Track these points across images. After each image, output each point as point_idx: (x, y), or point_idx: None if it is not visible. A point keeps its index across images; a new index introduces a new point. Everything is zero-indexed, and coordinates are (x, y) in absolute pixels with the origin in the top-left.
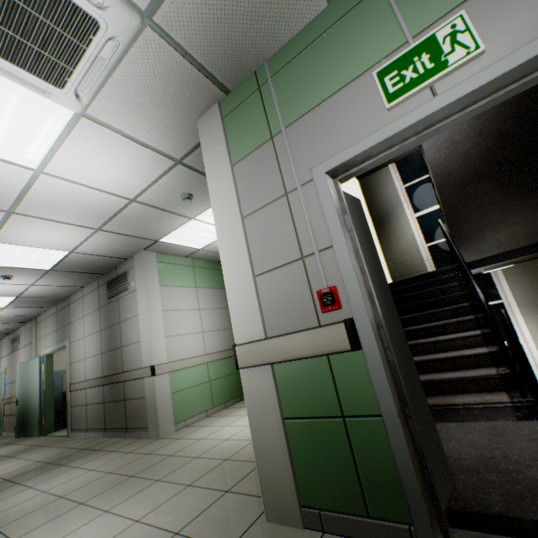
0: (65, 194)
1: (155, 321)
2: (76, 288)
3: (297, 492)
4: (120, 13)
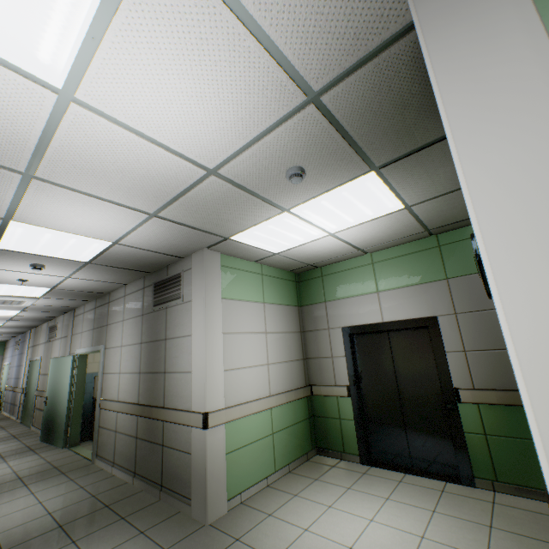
0: (109, 150)
1: (212, 348)
2: (118, 285)
3: None
4: None
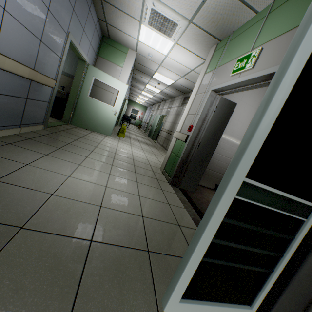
0: (172, 63)
1: None
2: (177, 95)
3: (165, 166)
4: (183, 22)
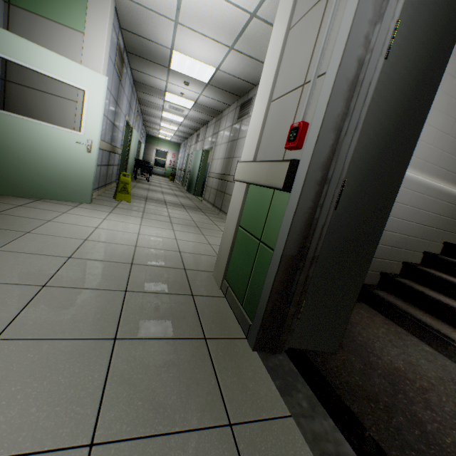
0: (203, 5)
1: None
2: (226, 106)
3: (225, 270)
4: None
